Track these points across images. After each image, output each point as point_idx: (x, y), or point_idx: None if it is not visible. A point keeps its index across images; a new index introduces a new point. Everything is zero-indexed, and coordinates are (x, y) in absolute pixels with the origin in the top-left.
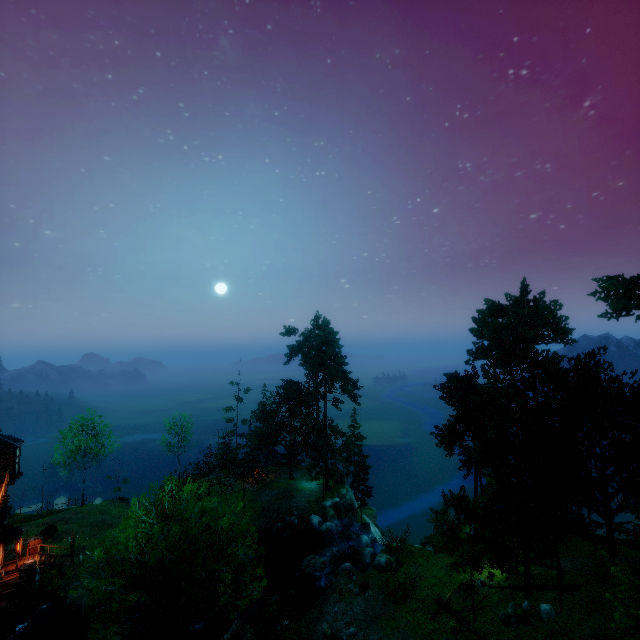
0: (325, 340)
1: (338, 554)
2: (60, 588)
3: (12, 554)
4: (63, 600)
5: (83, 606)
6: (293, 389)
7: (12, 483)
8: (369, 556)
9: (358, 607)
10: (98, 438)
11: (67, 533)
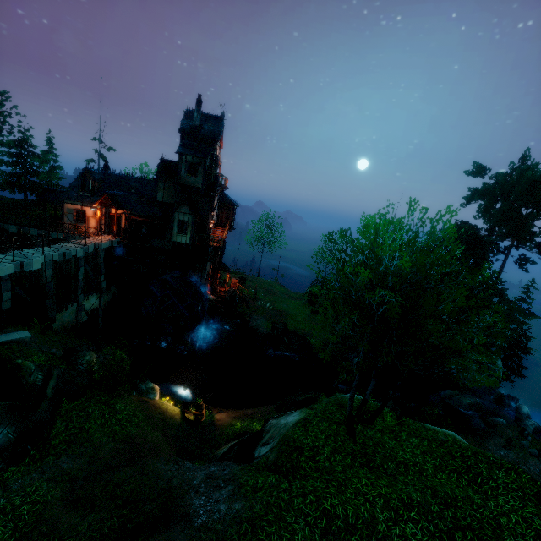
0: (539, 180)
1: (483, 406)
2: (246, 315)
3: (221, 284)
4: (248, 322)
5: (259, 331)
6: (467, 232)
7: (230, 230)
8: (531, 428)
9: (536, 468)
10: (273, 234)
11: (250, 287)
